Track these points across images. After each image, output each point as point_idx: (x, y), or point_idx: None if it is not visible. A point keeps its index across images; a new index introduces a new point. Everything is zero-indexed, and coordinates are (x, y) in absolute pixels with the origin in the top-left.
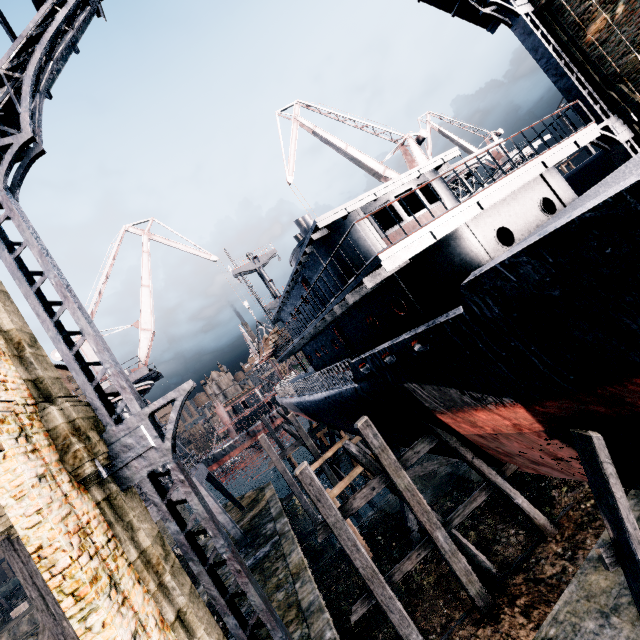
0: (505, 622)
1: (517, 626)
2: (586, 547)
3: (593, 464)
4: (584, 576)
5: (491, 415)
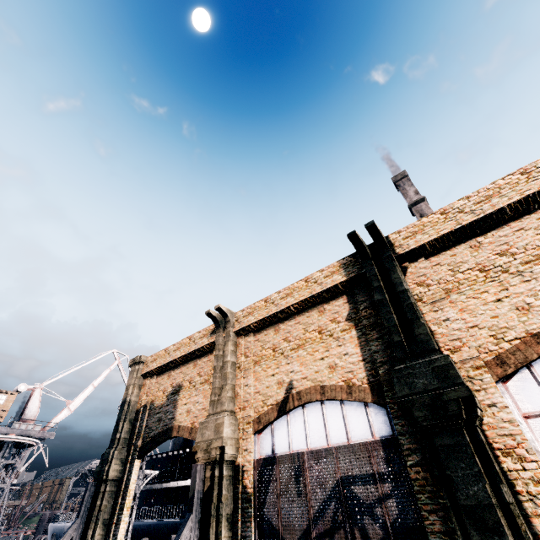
0: None
1: None
2: None
3: None
4: None
5: None
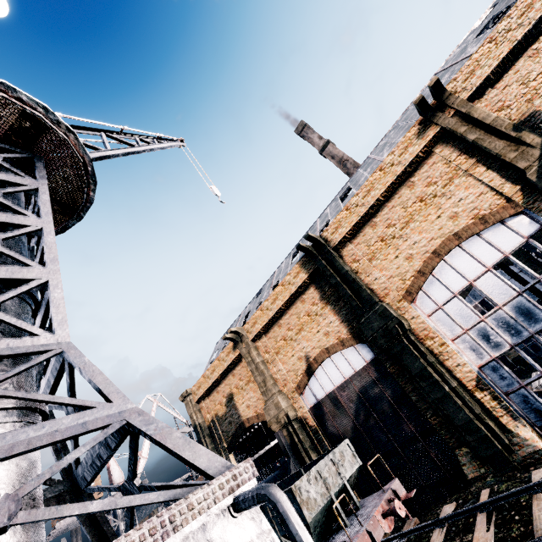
0: None
1: None
2: None
3: None
4: None
5: None
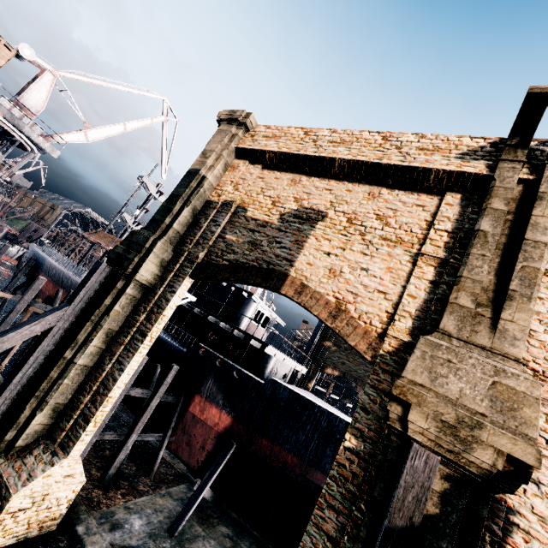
0: (111, 493)
1: (117, 497)
2: (161, 489)
3: (226, 453)
4: (155, 497)
5: (217, 413)
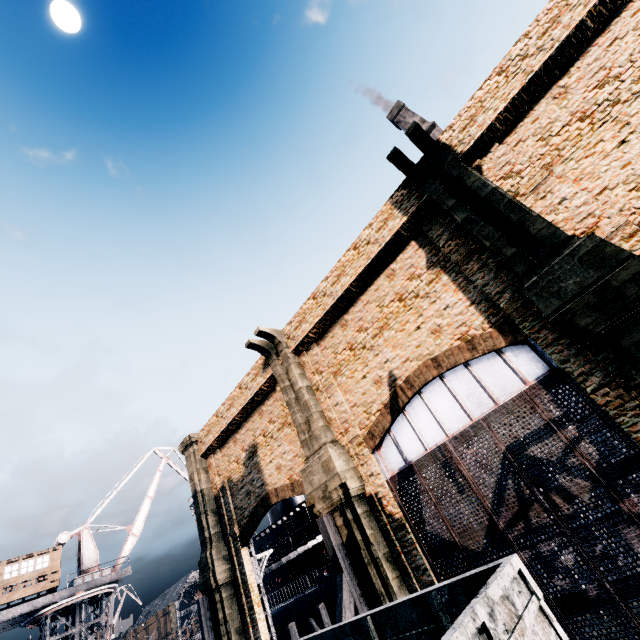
0: None
1: None
2: None
3: None
4: None
5: None
